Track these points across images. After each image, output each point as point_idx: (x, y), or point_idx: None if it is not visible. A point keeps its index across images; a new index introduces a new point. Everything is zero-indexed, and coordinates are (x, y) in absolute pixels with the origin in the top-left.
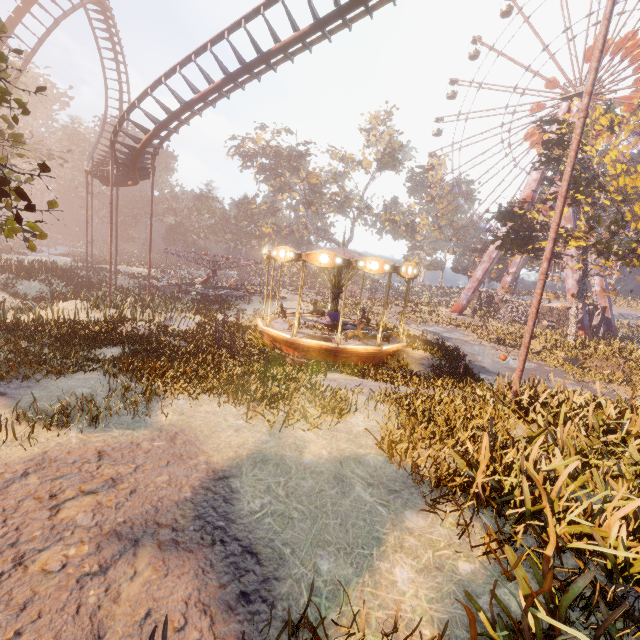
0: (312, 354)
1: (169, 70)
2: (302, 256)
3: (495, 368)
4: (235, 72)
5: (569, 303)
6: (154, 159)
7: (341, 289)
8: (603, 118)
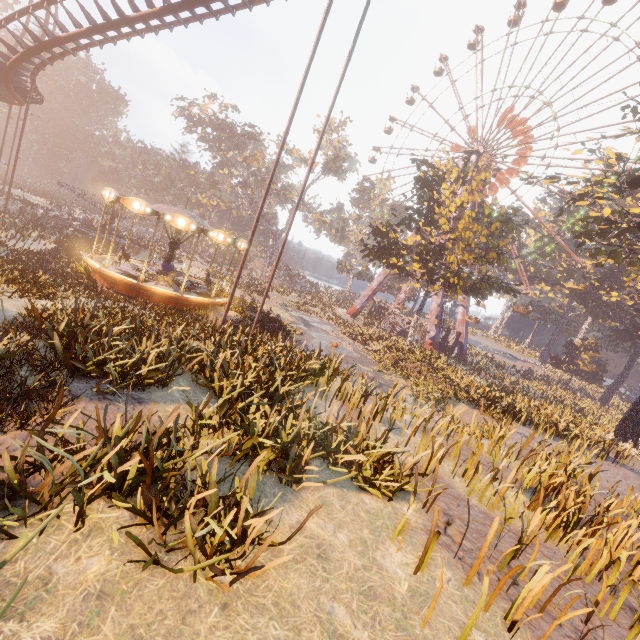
0: (119, 287)
1: (38, 2)
2: (120, 199)
3: (316, 348)
4: (99, 25)
5: (429, 322)
6: (31, 83)
7: (178, 245)
8: (455, 170)
